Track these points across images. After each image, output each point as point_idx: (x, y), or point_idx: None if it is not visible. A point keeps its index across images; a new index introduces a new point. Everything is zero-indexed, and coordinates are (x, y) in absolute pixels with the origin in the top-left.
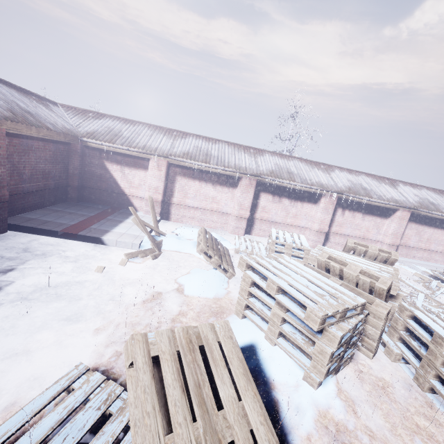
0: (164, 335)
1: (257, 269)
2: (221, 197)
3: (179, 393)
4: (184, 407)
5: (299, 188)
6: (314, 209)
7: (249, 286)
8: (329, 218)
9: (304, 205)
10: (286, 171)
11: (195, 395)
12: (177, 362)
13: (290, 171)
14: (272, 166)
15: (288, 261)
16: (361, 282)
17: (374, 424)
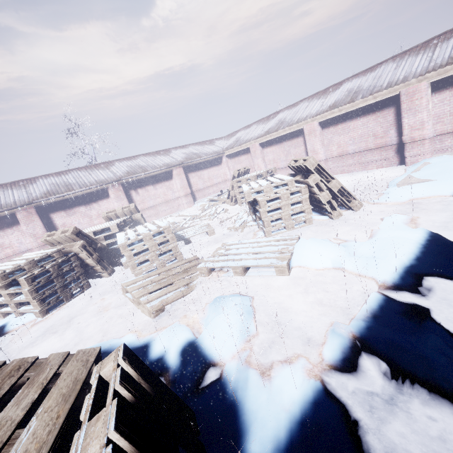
0: None
1: None
2: (10, 240)
3: None
4: None
5: (82, 193)
6: (111, 202)
7: None
8: (126, 202)
9: (100, 203)
10: (63, 185)
11: None
12: None
13: (67, 184)
14: (47, 187)
15: (23, 256)
16: (64, 238)
17: (79, 307)
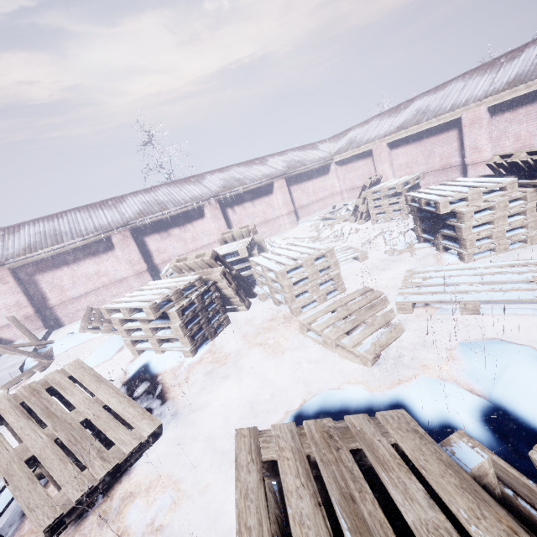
0: (3, 400)
1: (112, 308)
2: (105, 267)
3: (25, 421)
4: (31, 425)
5: (176, 213)
6: (206, 222)
7: (120, 325)
8: (223, 223)
9: (195, 224)
10: (155, 203)
11: (43, 414)
12: (21, 407)
13: (160, 202)
14: (139, 206)
15: (151, 284)
16: (199, 264)
17: (234, 347)
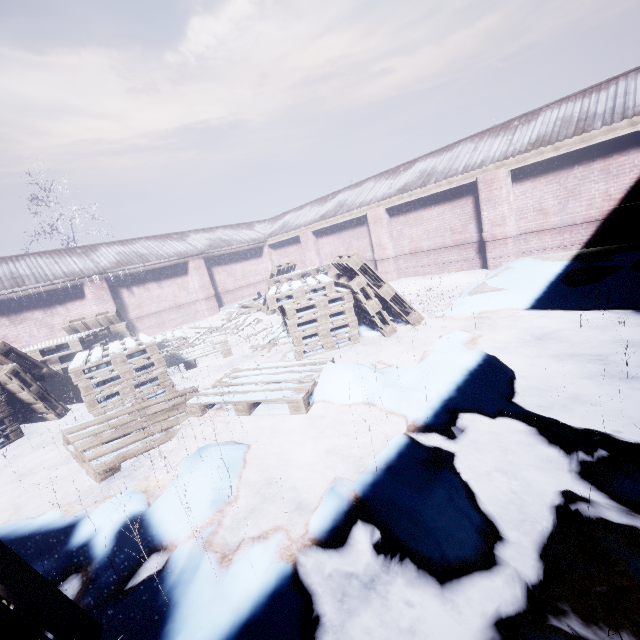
0: None
1: None
2: None
3: None
4: None
5: (39, 291)
6: (88, 304)
7: None
8: (112, 306)
9: (69, 306)
10: (9, 277)
11: None
12: None
13: (16, 276)
14: None
15: None
16: None
17: None
